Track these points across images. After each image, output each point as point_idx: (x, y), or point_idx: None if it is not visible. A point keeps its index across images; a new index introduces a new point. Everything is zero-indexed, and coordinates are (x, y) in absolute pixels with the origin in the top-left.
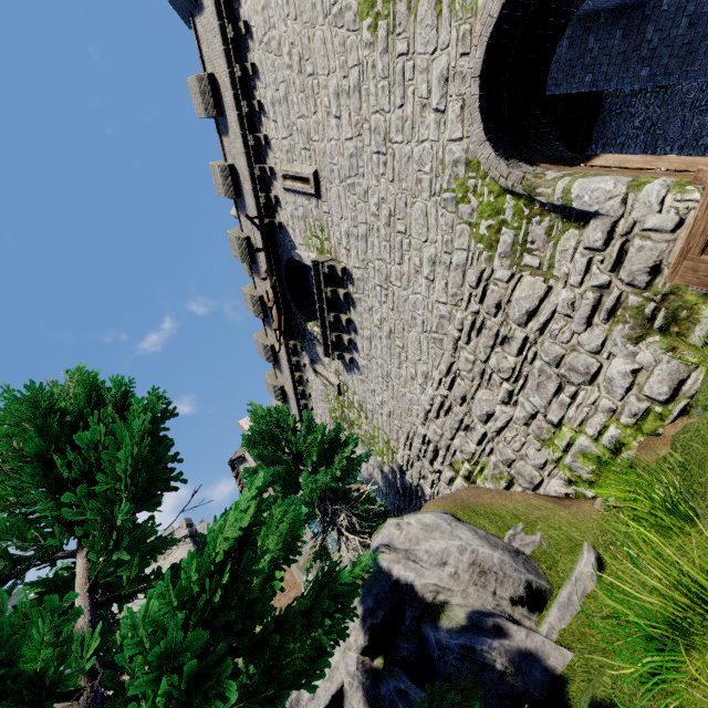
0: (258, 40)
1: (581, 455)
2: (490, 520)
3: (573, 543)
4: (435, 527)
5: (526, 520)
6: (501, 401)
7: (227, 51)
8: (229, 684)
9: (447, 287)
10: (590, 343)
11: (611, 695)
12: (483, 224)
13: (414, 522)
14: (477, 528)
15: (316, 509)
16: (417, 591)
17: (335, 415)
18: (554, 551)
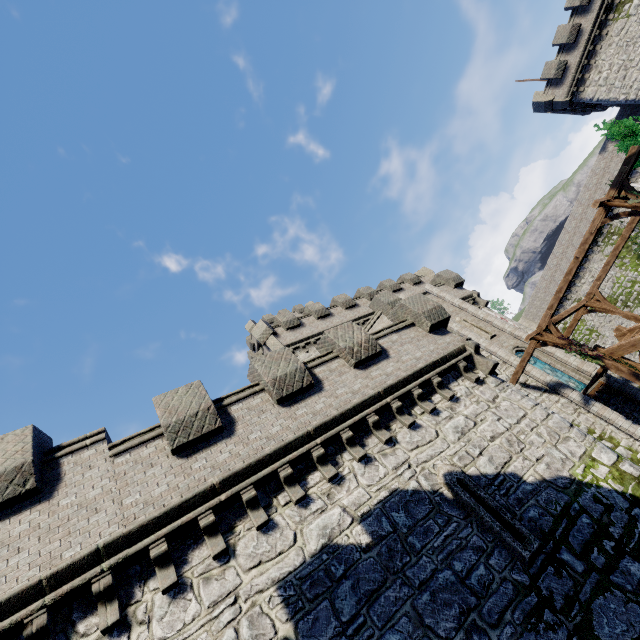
0: None
1: None
2: None
3: None
4: None
5: None
6: None
7: None
8: None
9: None
10: None
11: None
12: None
13: None
14: None
15: None
16: None
17: None
18: None
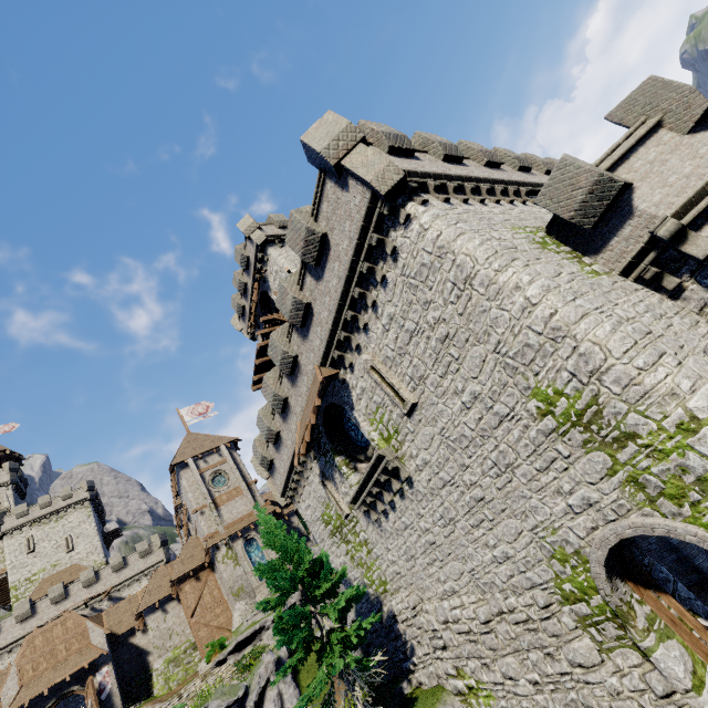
0: (402, 270)
1: None
2: None
3: None
4: None
5: None
6: (528, 680)
7: (359, 245)
8: None
9: (511, 577)
10: None
11: None
12: (569, 586)
13: None
14: None
15: (256, 532)
16: None
17: (329, 521)
18: None
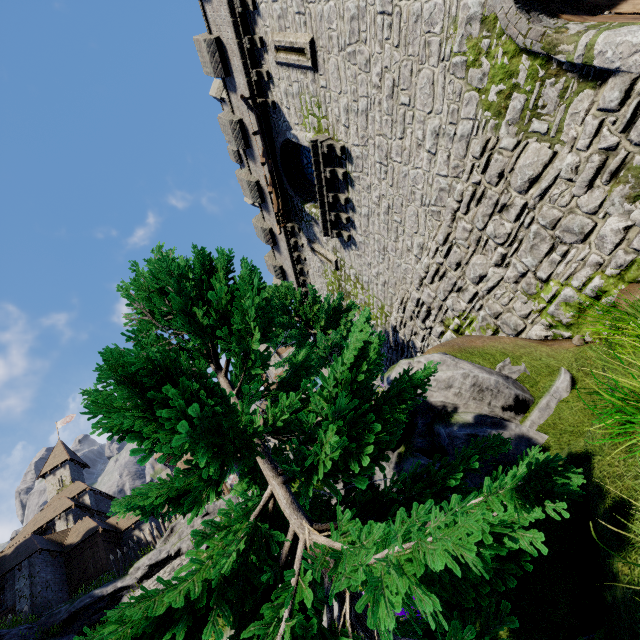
0: None
1: (564, 304)
2: (483, 357)
3: (551, 369)
4: (442, 362)
5: (512, 356)
6: (494, 264)
7: None
8: (371, 426)
9: (449, 159)
10: (588, 205)
11: (583, 450)
12: (494, 89)
13: (423, 361)
14: (473, 363)
15: None
16: (427, 407)
17: (332, 288)
18: (536, 375)
